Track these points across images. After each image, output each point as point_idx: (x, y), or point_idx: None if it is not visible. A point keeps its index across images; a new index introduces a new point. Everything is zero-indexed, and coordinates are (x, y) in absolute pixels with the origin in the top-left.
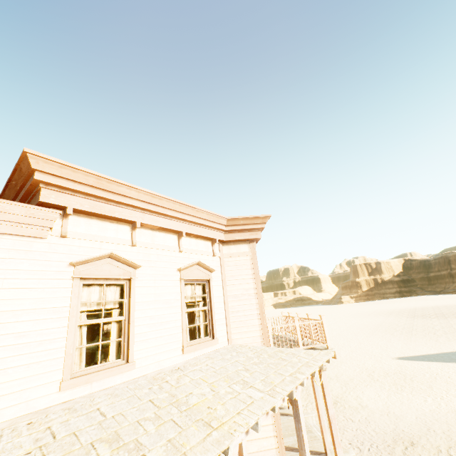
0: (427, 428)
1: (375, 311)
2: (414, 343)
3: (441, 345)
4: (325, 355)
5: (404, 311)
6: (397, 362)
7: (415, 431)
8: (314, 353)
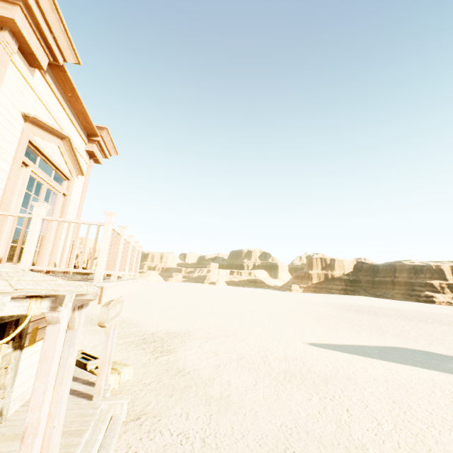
0: (285, 446)
1: (316, 301)
2: (335, 332)
3: (361, 337)
4: (50, 285)
5: (341, 305)
6: (306, 347)
7: (264, 450)
8: (25, 277)
